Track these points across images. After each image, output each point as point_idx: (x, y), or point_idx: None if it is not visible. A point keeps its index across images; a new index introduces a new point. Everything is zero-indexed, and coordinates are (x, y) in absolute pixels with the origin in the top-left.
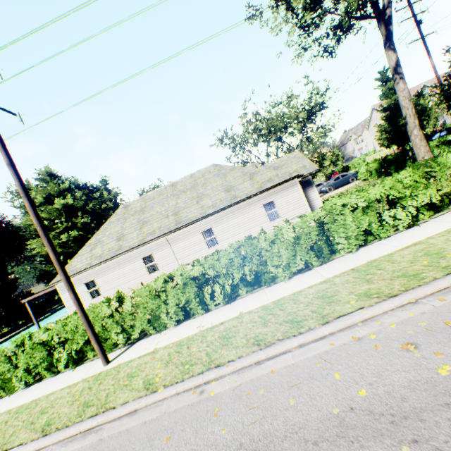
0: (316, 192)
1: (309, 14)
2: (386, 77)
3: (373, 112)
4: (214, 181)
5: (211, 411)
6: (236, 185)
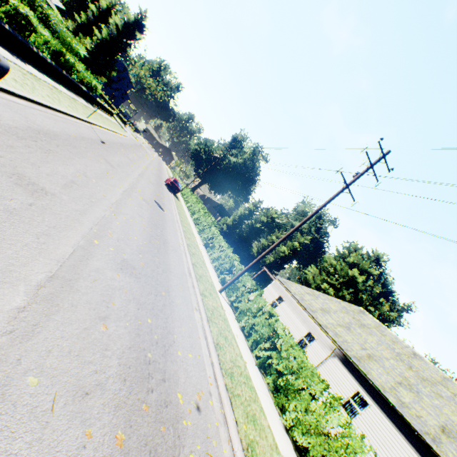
0: None
1: None
2: None
3: None
4: (454, 410)
5: (187, 304)
6: None
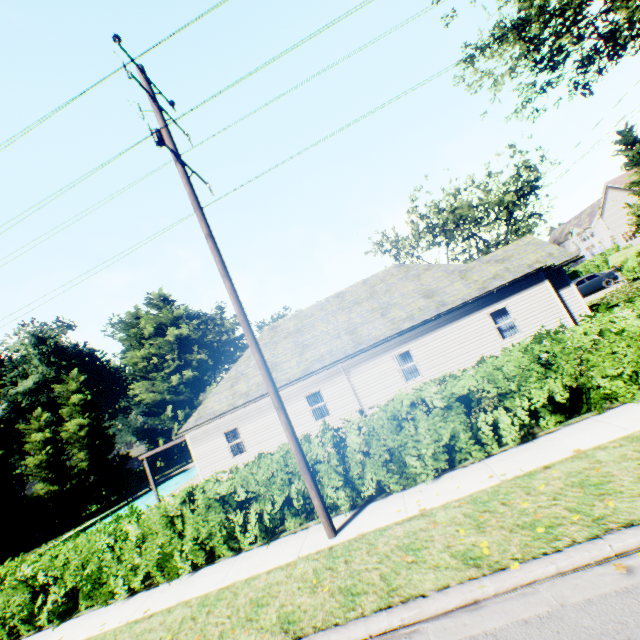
0: (574, 291)
1: (562, 37)
2: (632, 137)
3: (608, 191)
4: (402, 286)
5: None
6: (440, 288)
